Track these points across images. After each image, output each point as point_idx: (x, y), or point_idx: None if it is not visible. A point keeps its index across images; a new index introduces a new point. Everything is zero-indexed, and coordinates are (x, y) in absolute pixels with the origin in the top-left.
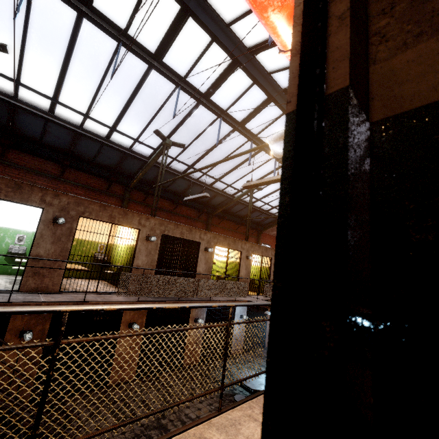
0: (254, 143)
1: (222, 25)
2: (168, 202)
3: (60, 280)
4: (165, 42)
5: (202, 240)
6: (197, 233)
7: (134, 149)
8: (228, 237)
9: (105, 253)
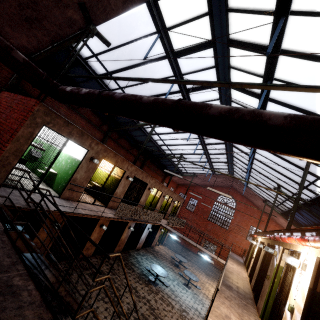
0: (200, 141)
1: (228, 97)
2: (128, 144)
3: (80, 194)
4: (197, 88)
5: (149, 183)
6: (149, 178)
7: None
8: (160, 183)
9: (105, 182)
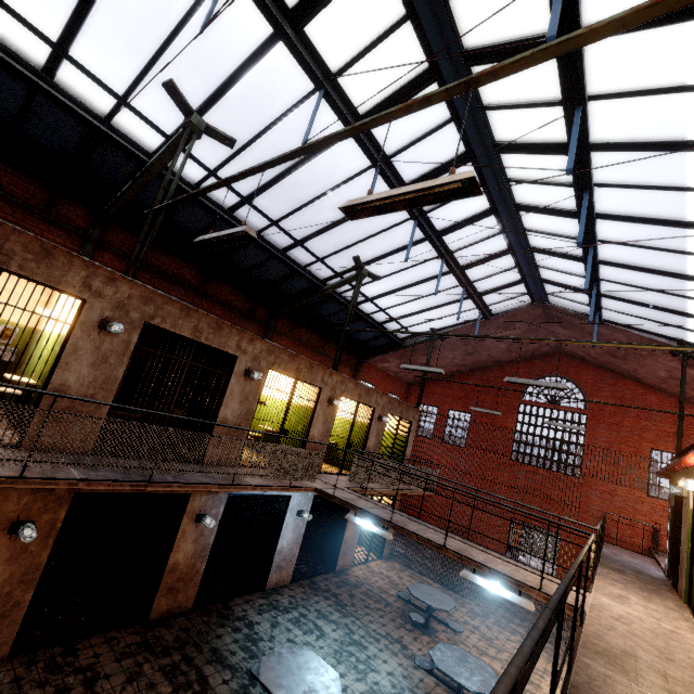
0: (381, 175)
1: None
2: (192, 269)
3: None
4: None
5: (241, 352)
6: (232, 336)
7: (119, 125)
8: (298, 357)
9: None
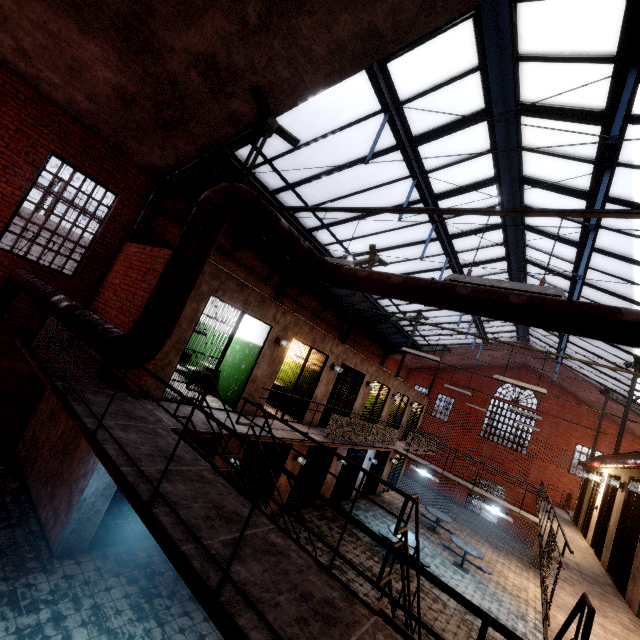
0: None
1: (517, 200)
2: (316, 302)
3: (263, 404)
4: (454, 191)
5: (367, 373)
6: (366, 365)
7: (326, 246)
8: (386, 372)
9: (299, 379)
